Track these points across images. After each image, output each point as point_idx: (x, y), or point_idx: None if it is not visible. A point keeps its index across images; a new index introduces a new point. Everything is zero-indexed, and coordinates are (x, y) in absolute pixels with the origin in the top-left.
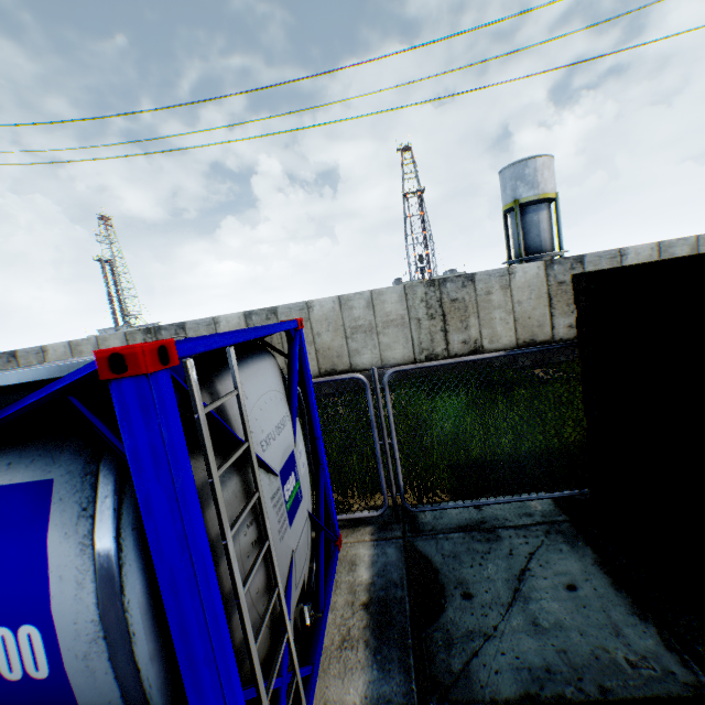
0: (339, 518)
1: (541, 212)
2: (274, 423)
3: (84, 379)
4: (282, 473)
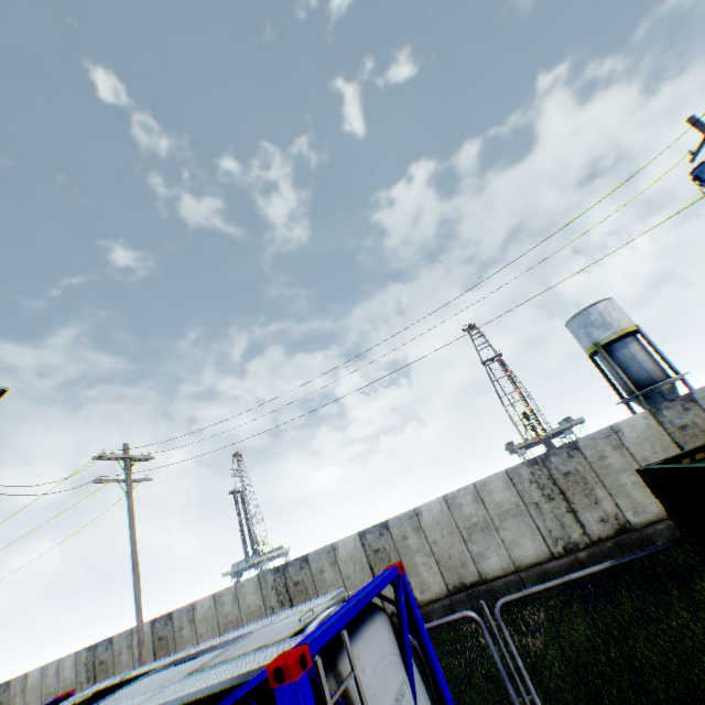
0: None
1: (628, 345)
2: (392, 693)
3: (259, 684)
4: None
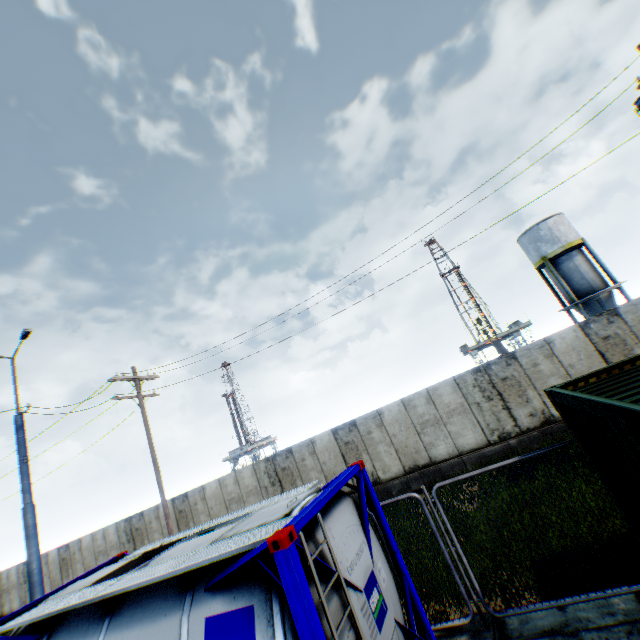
0: (435, 626)
1: (573, 258)
2: (354, 551)
3: (263, 550)
4: (366, 588)
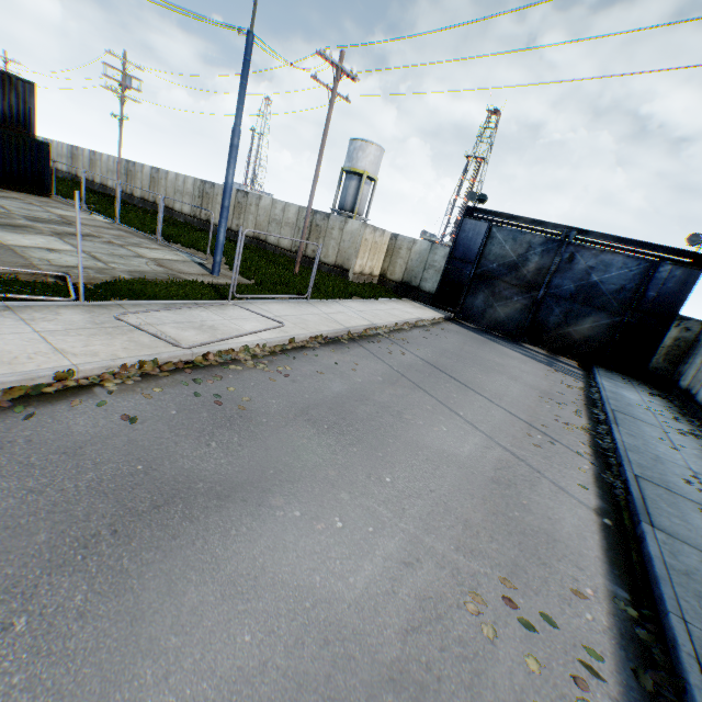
0: None
1: (352, 181)
2: None
3: None
4: None
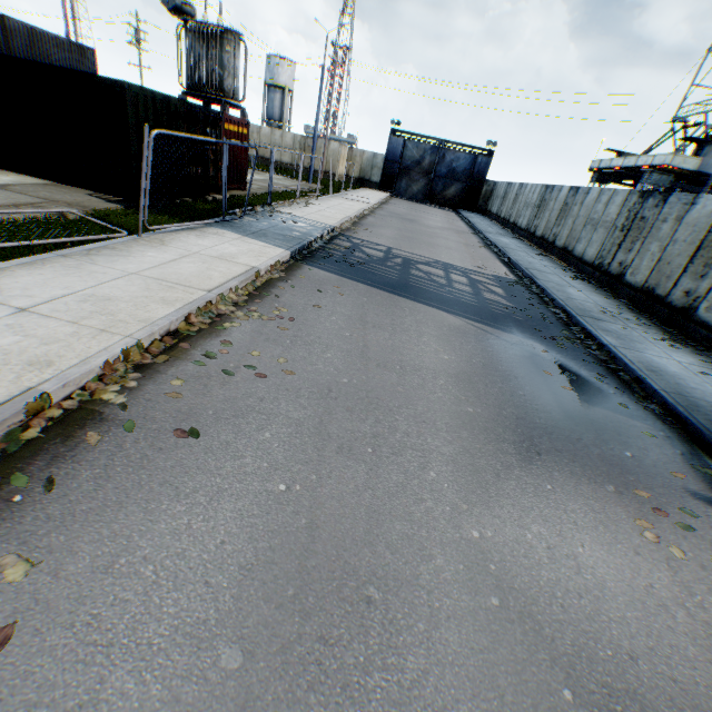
0: None
1: (276, 95)
2: None
3: None
4: None
